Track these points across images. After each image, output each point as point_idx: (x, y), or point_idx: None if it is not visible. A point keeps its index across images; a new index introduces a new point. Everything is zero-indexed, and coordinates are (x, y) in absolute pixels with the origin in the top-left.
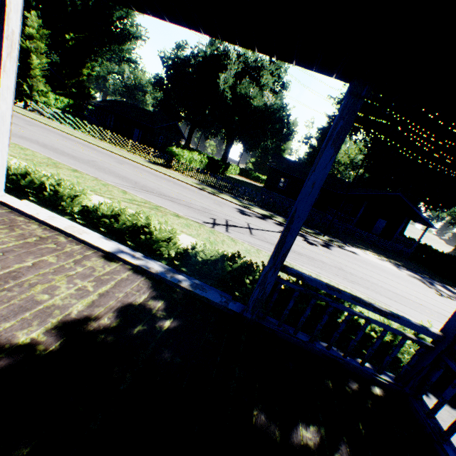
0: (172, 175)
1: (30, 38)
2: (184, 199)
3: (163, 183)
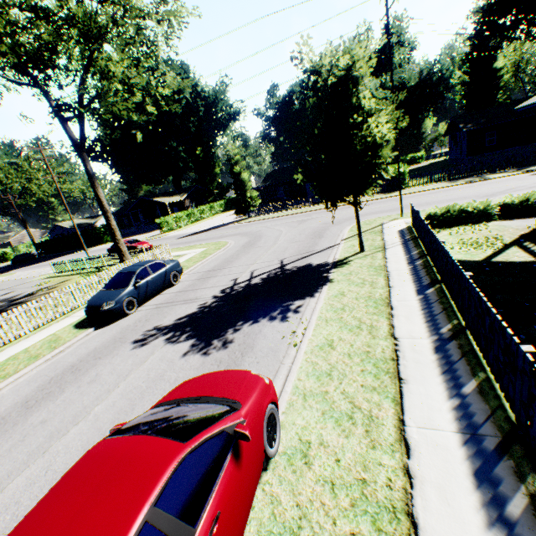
0: (428, 189)
1: (235, 163)
2: (507, 188)
3: (457, 192)
